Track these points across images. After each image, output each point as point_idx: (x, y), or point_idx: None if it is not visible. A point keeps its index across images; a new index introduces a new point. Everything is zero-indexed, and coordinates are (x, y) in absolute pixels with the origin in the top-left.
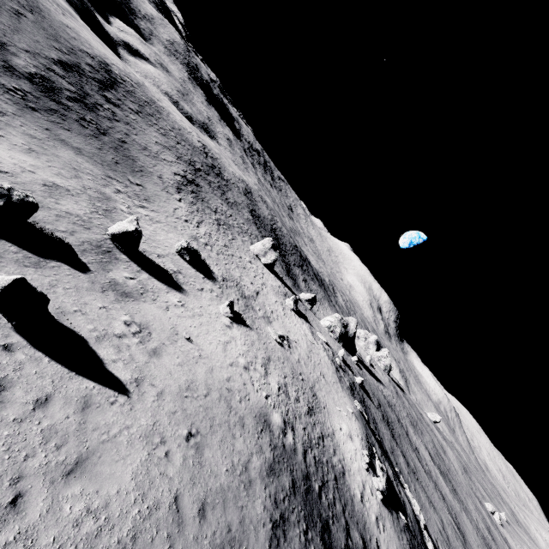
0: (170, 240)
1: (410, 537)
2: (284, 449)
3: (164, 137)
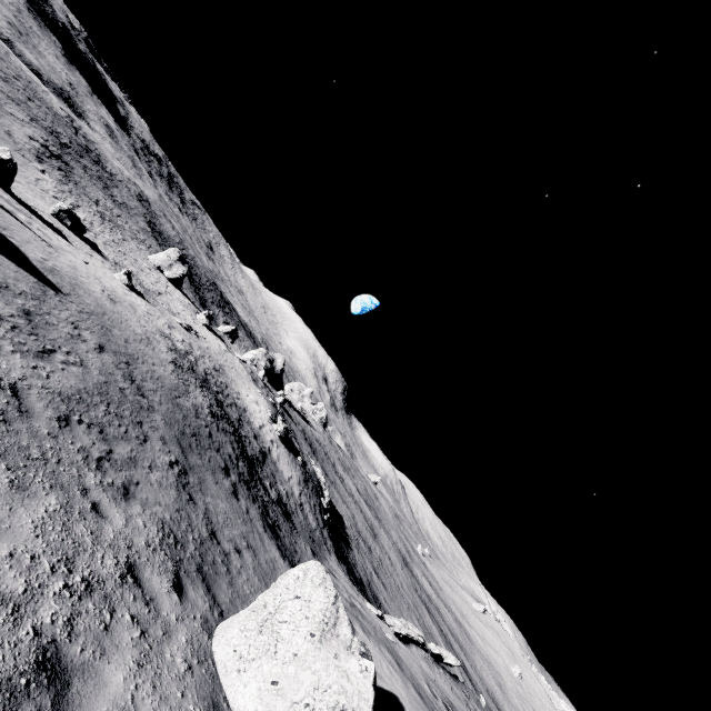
0: (40, 204)
1: (305, 472)
2: (186, 356)
3: (6, 84)
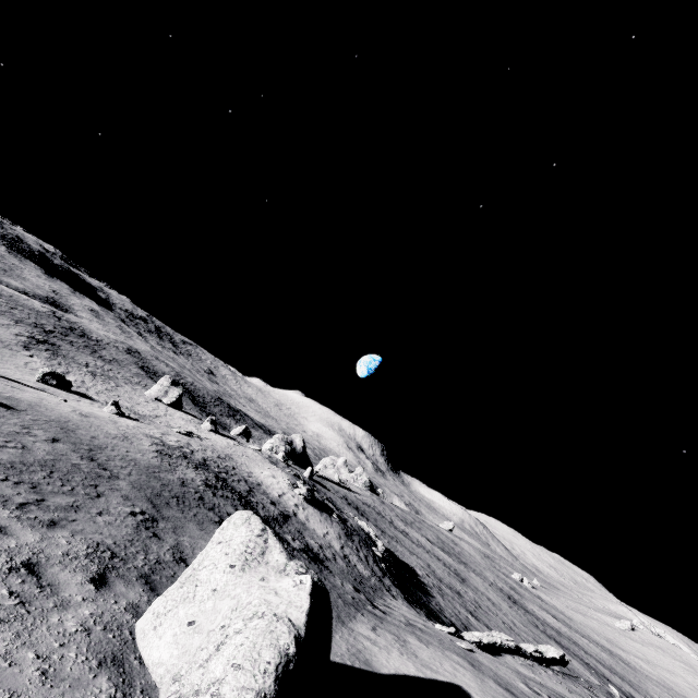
0: (27, 378)
1: (346, 527)
2: (178, 448)
3: None
